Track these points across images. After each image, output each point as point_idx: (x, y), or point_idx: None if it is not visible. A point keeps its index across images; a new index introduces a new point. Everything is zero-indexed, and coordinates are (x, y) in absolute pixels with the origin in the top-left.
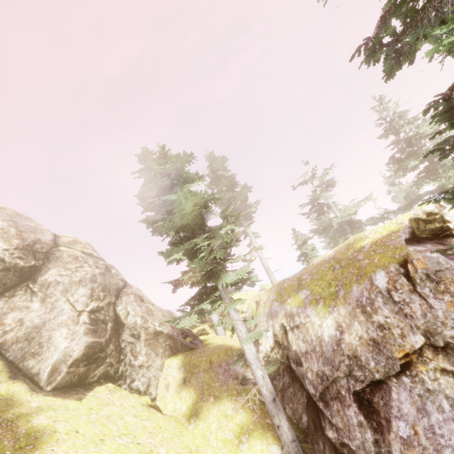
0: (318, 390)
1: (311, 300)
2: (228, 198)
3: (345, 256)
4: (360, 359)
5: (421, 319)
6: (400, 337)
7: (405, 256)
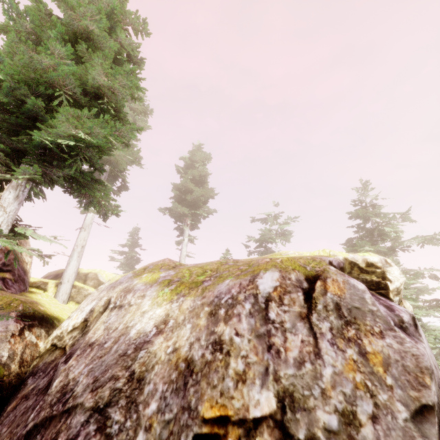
0: (37, 417)
1: (165, 279)
2: (189, 190)
3: (249, 260)
4: (142, 387)
5: (290, 366)
6: (236, 377)
7: (320, 271)
